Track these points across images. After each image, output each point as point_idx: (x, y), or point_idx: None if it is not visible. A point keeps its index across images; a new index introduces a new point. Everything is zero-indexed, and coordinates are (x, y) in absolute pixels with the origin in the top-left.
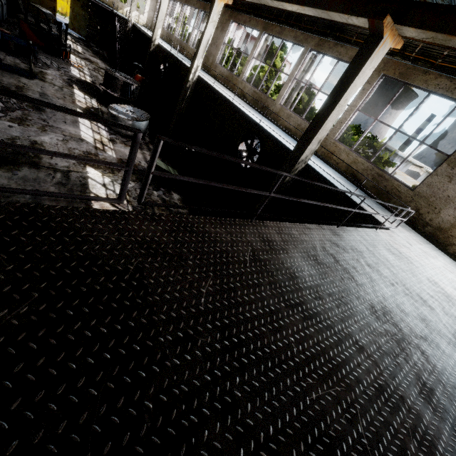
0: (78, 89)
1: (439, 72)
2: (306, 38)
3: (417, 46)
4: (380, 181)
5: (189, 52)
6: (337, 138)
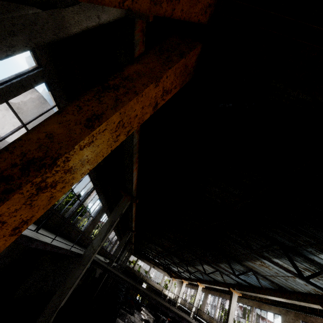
0: (144, 322)
1: (264, 303)
2: None
3: (257, 296)
4: None
5: None
6: None
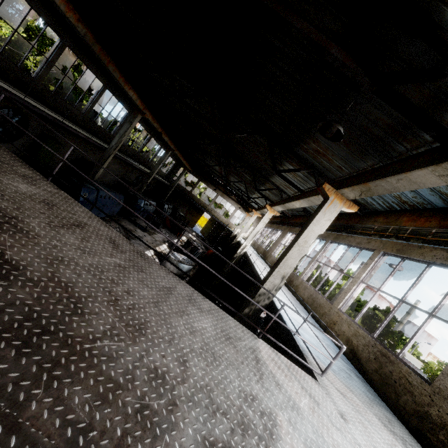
0: (167, 245)
1: (431, 245)
2: (328, 235)
3: (407, 229)
4: (383, 362)
5: (260, 250)
6: (342, 308)
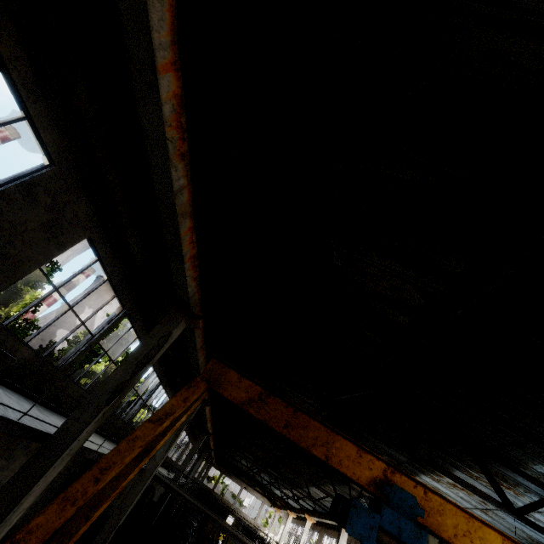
0: None
1: None
2: (351, 539)
3: None
4: None
5: None
6: None
